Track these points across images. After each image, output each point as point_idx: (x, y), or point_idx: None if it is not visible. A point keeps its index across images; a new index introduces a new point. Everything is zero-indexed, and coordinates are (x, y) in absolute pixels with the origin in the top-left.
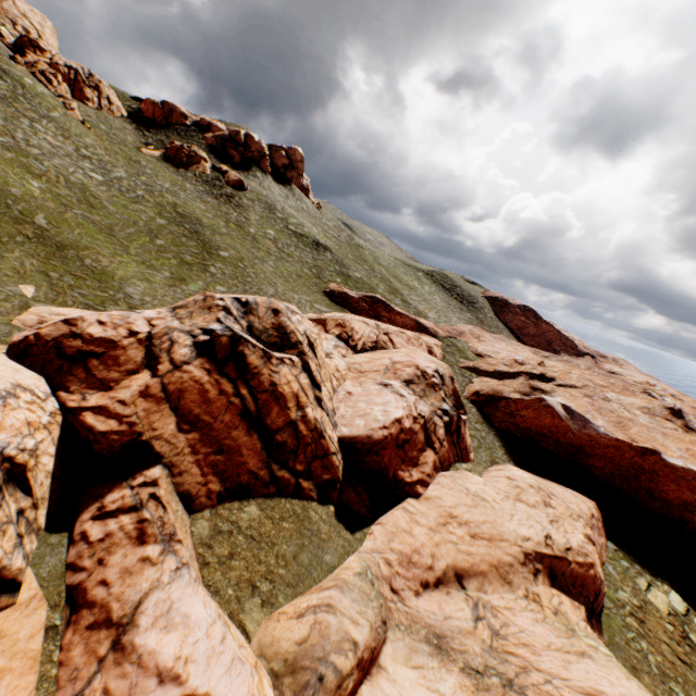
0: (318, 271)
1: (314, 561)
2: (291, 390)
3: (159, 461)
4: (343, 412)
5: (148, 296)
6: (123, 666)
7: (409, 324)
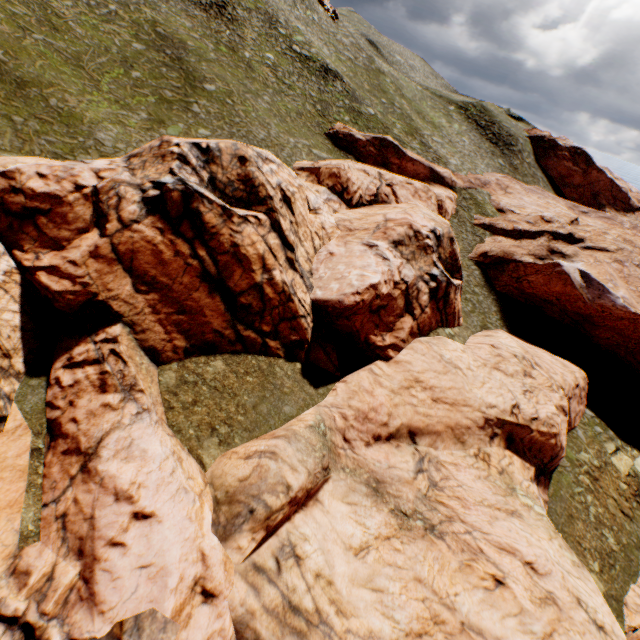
0: (323, 107)
1: (273, 412)
2: (257, 252)
3: (120, 320)
4: (321, 274)
5: (121, 143)
6: (89, 484)
7: (421, 173)
